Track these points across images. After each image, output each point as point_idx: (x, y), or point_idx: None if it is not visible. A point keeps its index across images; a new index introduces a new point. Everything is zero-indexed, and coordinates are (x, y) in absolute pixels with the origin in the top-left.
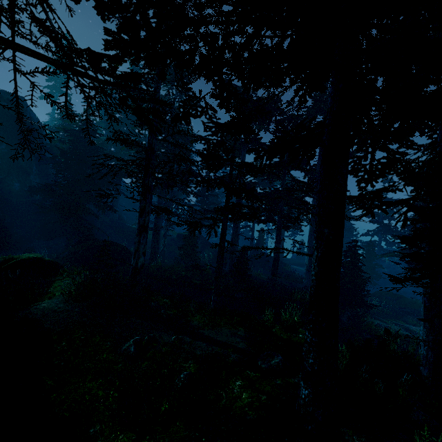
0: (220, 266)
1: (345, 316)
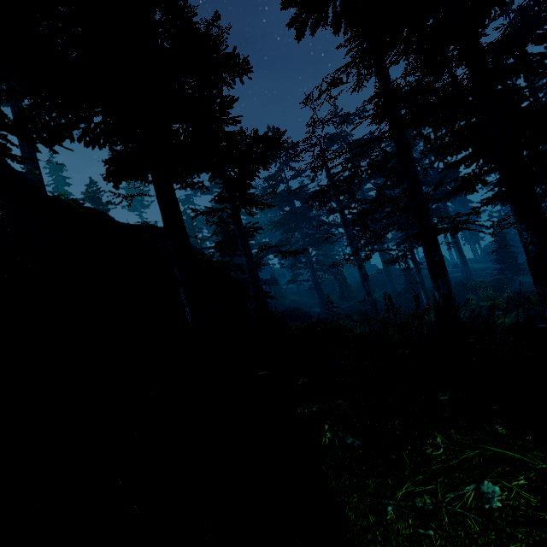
0: (422, 280)
1: (516, 284)
